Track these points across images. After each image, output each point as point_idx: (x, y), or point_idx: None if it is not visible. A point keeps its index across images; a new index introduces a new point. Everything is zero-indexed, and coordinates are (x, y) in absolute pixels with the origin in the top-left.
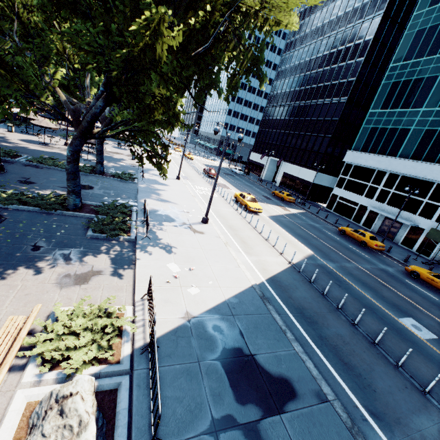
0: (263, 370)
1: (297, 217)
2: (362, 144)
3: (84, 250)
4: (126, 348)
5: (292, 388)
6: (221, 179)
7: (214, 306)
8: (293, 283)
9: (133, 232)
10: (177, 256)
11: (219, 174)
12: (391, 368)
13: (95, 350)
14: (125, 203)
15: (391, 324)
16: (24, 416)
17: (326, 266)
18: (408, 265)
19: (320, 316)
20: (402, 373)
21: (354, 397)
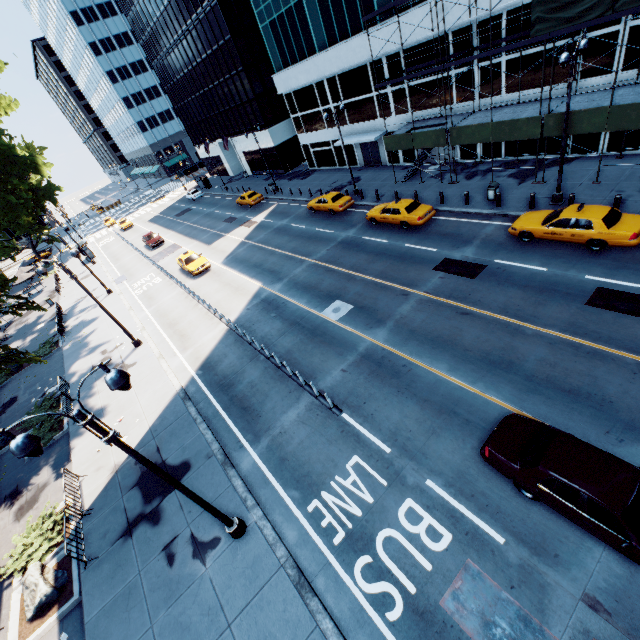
0: (170, 467)
1: (262, 229)
2: (279, 56)
3: (28, 476)
4: (72, 526)
5: (189, 465)
6: (171, 236)
7: (139, 442)
8: (224, 353)
9: (65, 422)
10: (108, 416)
11: (169, 227)
12: (286, 382)
13: (47, 543)
14: (54, 390)
15: (310, 327)
16: (22, 600)
17: (271, 295)
18: (378, 204)
19: (239, 375)
20: (293, 380)
21: (241, 434)
